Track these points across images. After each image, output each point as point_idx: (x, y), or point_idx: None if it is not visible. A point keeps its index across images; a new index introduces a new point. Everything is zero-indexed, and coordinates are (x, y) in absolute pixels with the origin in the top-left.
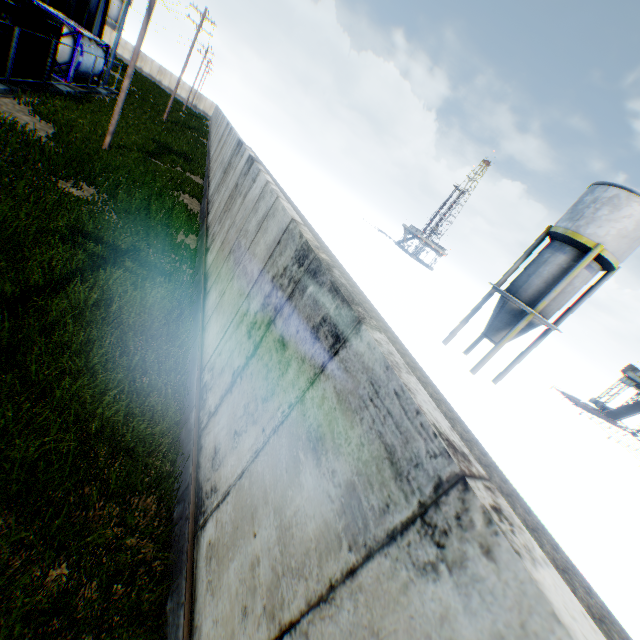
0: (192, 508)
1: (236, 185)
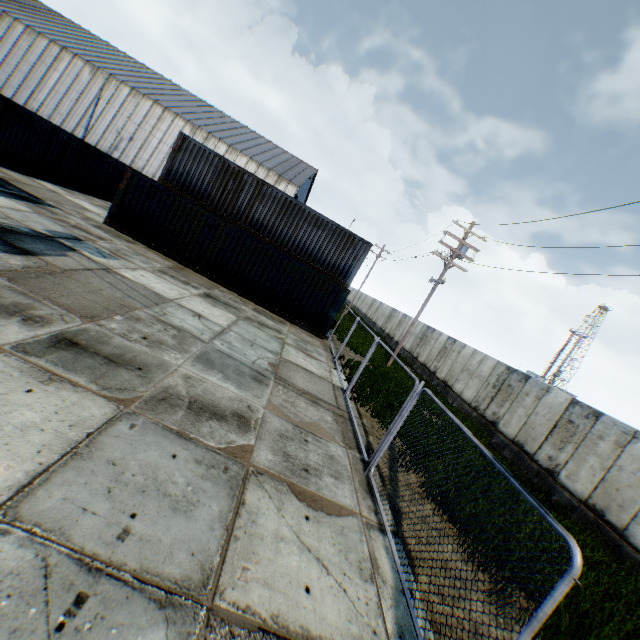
0: None
1: (567, 421)
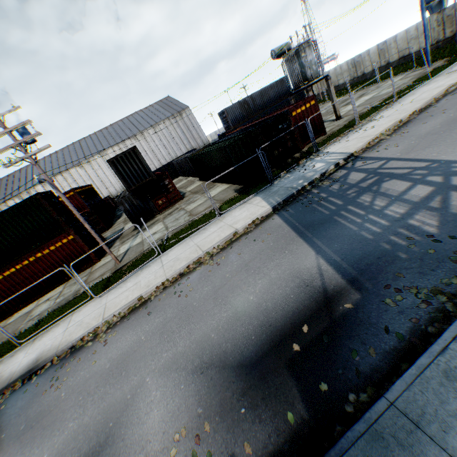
0: (454, 37)
1: (380, 51)
